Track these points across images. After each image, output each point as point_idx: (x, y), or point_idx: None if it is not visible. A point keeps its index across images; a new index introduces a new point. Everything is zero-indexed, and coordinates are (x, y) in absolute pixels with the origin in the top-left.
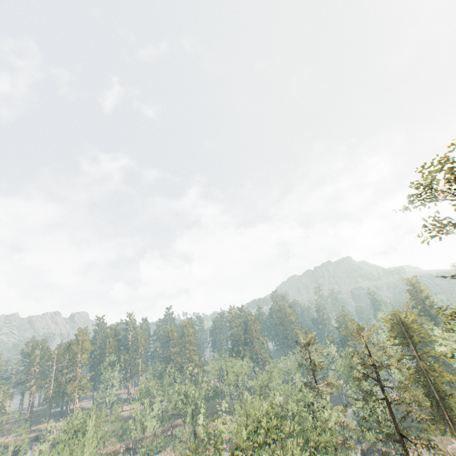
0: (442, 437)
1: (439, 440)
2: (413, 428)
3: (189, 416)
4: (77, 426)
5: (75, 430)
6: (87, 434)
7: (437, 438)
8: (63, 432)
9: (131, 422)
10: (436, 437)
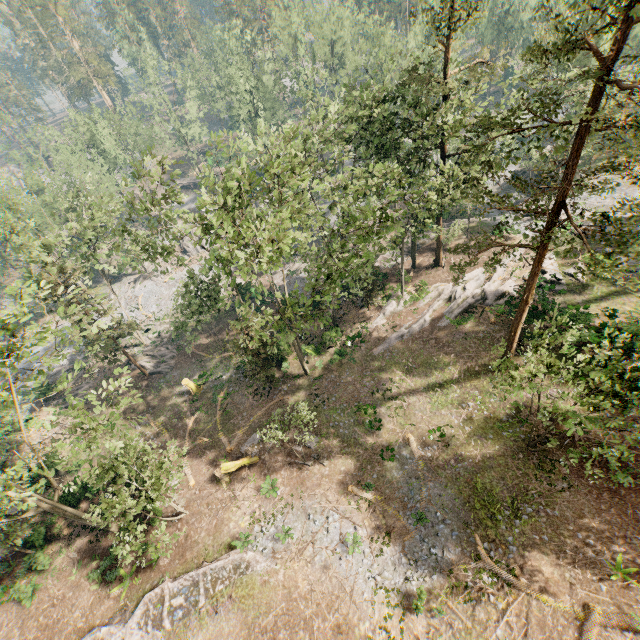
0: None
1: None
2: (638, 145)
3: (248, 121)
4: (86, 135)
5: (88, 140)
6: (106, 146)
7: None
8: (63, 145)
9: (158, 130)
10: None
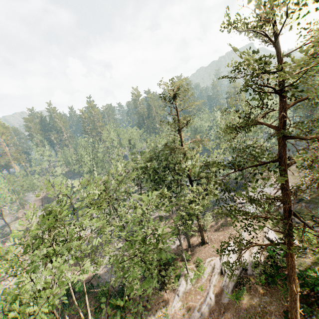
0: (294, 171)
1: (291, 174)
2: None
3: (89, 172)
4: None
5: None
6: (1, 193)
7: (289, 172)
8: None
9: (36, 181)
10: (289, 172)
